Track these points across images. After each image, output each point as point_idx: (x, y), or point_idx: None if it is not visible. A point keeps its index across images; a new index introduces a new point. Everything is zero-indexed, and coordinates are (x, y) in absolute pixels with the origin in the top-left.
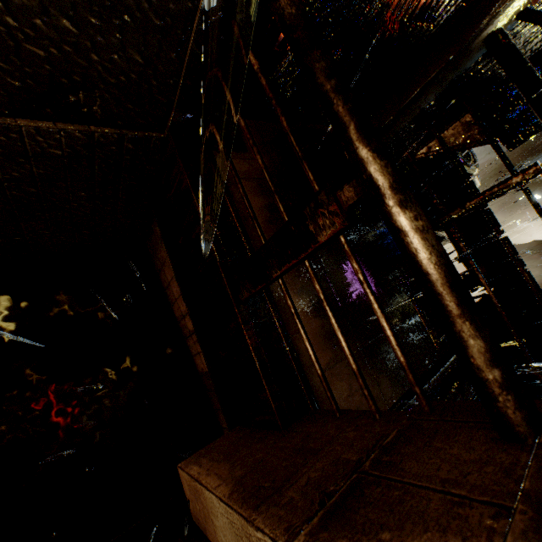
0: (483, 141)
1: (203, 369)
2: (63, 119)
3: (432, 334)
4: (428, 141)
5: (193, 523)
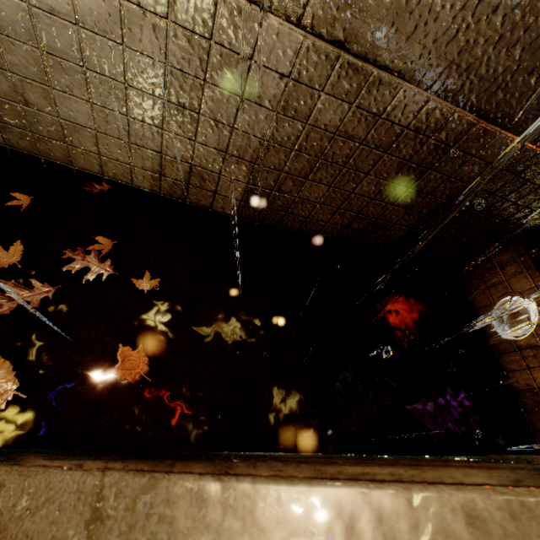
0: None
1: (529, 385)
2: None
3: None
4: None
5: None
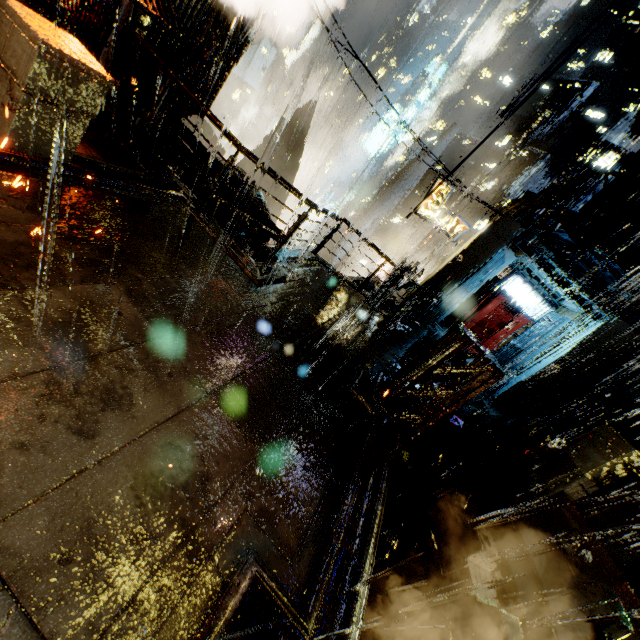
0: (187, 114)
1: None
2: None
3: (143, 165)
4: None
5: None
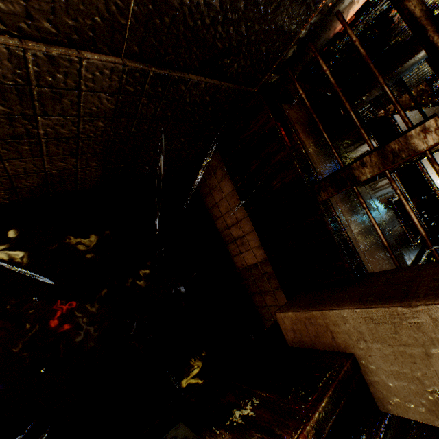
0: (430, 104)
1: (243, 265)
2: (210, 76)
3: (411, 237)
4: (390, 103)
5: (291, 347)
